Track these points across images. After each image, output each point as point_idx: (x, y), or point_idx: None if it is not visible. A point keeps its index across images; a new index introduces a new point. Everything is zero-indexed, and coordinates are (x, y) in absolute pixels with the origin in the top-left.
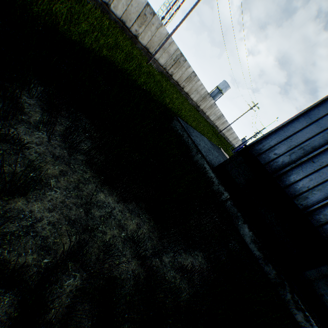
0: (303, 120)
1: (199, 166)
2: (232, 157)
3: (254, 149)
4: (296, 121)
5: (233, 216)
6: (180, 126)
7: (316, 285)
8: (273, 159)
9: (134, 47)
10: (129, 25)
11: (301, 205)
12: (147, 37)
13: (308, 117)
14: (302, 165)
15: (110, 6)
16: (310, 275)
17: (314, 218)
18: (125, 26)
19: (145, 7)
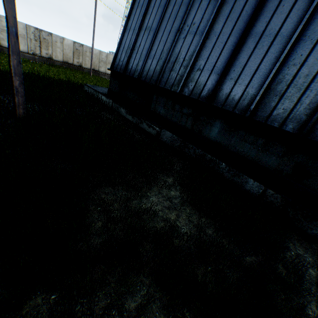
0: (126, 33)
1: (91, 96)
2: (110, 81)
3: (114, 68)
4: (124, 37)
5: (117, 109)
6: (87, 87)
7: (156, 110)
8: (122, 65)
9: (72, 70)
10: (71, 62)
11: (137, 76)
12: (88, 61)
13: (127, 30)
14: (132, 56)
15: (53, 58)
16: (153, 107)
17: (142, 76)
18: (69, 64)
19: (74, 45)
